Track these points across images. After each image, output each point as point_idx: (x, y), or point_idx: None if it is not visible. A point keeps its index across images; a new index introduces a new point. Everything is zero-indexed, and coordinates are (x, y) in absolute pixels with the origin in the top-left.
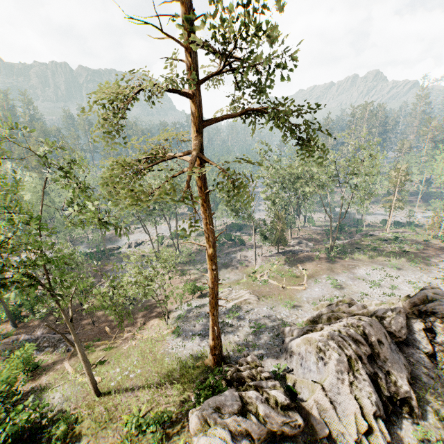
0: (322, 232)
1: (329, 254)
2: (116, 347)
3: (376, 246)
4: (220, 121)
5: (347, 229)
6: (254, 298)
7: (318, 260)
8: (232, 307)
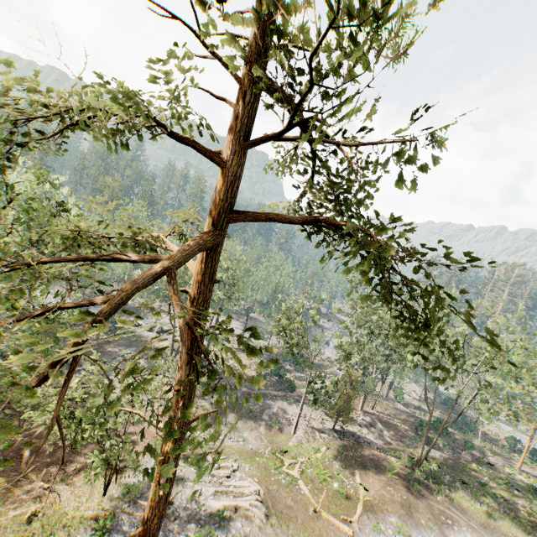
0: (411, 419)
1: (413, 472)
2: (2, 504)
3: (496, 494)
4: (265, 221)
5: (451, 431)
6: (259, 512)
7: (390, 475)
8: (216, 513)
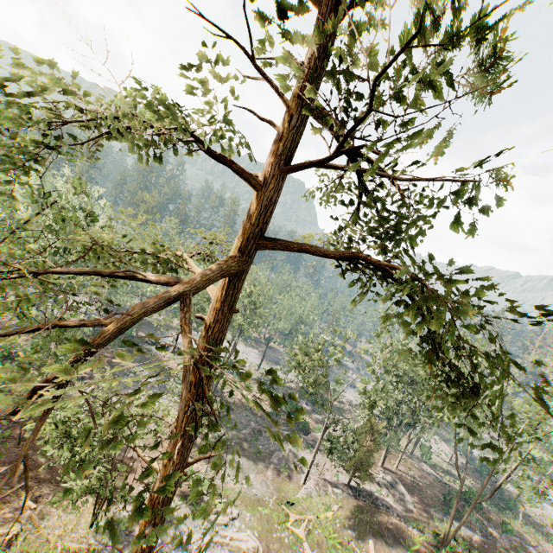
0: (439, 485)
1: (438, 552)
2: None
3: None
4: (290, 248)
5: (486, 506)
6: None
7: (411, 551)
8: None
